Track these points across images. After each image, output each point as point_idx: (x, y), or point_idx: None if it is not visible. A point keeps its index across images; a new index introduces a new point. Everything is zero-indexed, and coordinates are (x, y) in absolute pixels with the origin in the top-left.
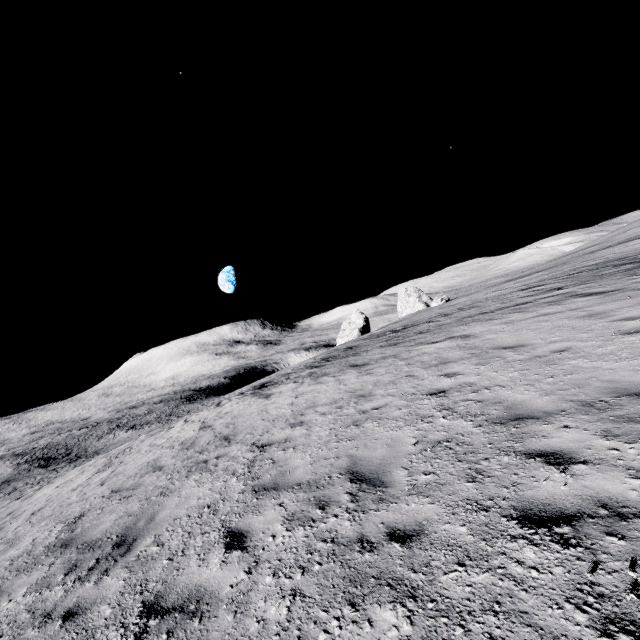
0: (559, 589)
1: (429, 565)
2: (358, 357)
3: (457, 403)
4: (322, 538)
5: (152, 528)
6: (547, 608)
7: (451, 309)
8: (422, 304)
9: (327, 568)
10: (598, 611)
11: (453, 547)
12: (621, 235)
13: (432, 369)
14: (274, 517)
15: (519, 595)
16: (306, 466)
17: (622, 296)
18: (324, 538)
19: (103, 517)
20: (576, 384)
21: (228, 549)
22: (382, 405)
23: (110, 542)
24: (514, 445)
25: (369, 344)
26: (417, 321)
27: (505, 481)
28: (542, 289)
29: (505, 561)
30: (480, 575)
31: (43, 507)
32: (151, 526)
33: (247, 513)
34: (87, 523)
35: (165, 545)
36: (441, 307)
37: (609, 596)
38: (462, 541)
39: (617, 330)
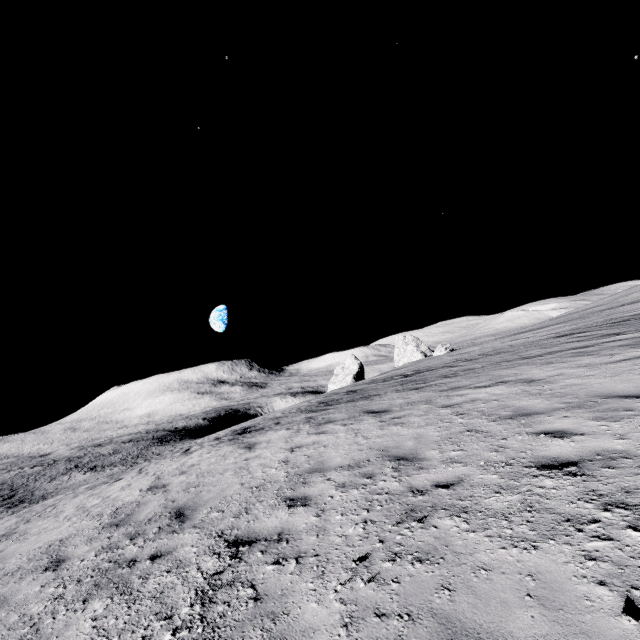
0: None
1: None
2: (370, 401)
3: (636, 493)
4: None
5: None
6: None
7: (469, 355)
8: (420, 354)
9: None
10: None
11: None
12: (625, 297)
13: (510, 422)
14: None
15: None
16: (334, 632)
17: None
18: None
19: None
20: None
21: None
22: (452, 480)
23: None
24: None
25: (378, 388)
26: (430, 366)
27: None
28: (589, 335)
29: None
30: None
31: None
32: None
33: None
34: None
35: None
36: (450, 355)
37: None
38: None
39: None
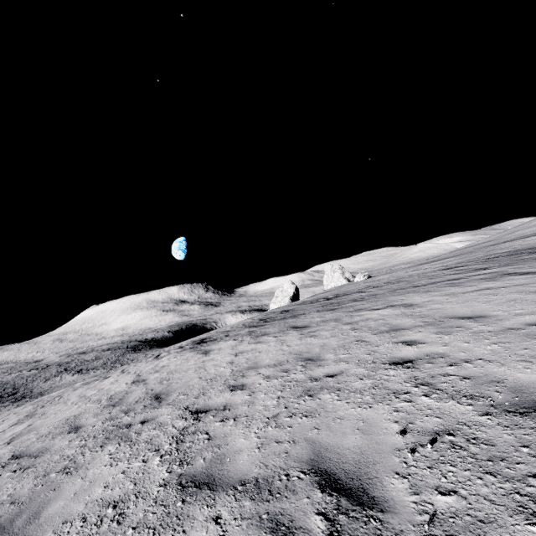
0: None
1: None
2: (297, 319)
3: (436, 377)
4: None
5: (29, 535)
6: None
7: (378, 283)
8: (345, 279)
9: None
10: None
11: None
12: (511, 234)
13: (384, 335)
14: None
15: None
16: (252, 451)
17: None
18: None
19: None
20: None
21: None
22: (337, 372)
23: None
24: None
25: (305, 308)
26: (347, 291)
27: None
28: (466, 269)
29: None
30: None
31: None
32: (30, 530)
33: (165, 530)
34: None
35: None
36: (365, 281)
37: None
38: None
39: None
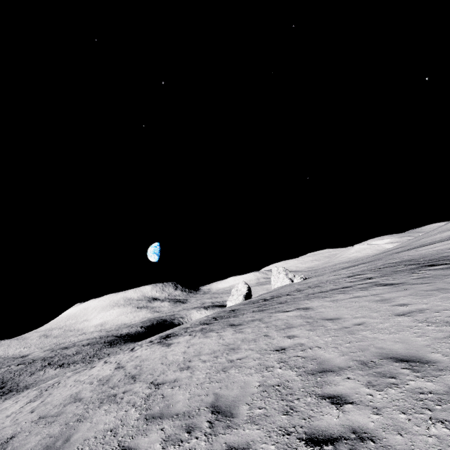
0: None
1: None
2: (236, 318)
3: (290, 358)
4: None
5: (67, 447)
6: None
7: (304, 286)
8: (288, 280)
9: None
10: None
11: None
12: (417, 242)
13: (281, 331)
14: (156, 438)
15: None
16: (185, 401)
17: (402, 288)
18: None
19: (30, 438)
20: (361, 349)
21: None
22: (244, 356)
23: None
24: (316, 390)
25: (246, 308)
26: (281, 293)
27: (305, 414)
28: (361, 277)
29: None
30: None
31: None
32: (66, 445)
33: (138, 435)
34: (16, 443)
35: None
36: (299, 284)
37: None
38: None
39: (393, 312)
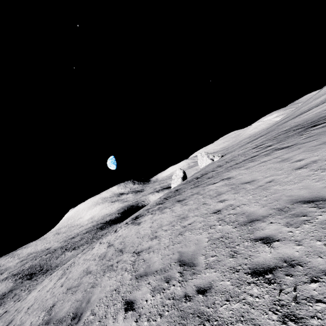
0: (266, 305)
1: (214, 303)
2: (180, 195)
3: (225, 216)
4: (168, 298)
5: (89, 306)
6: (262, 315)
7: (223, 162)
8: (210, 160)
9: (171, 313)
10: (281, 313)
11: (224, 292)
12: (298, 111)
13: (214, 199)
14: (146, 290)
15: (251, 311)
16: (159, 260)
17: (296, 148)
18: (169, 297)
19: (64, 304)
20: (276, 199)
21: (126, 311)
22: (192, 222)
23: (69, 317)
24: (250, 235)
25: (185, 187)
26: (207, 171)
27: (246, 255)
28: (262, 147)
29: (245, 295)
30: (235, 304)
31: (33, 304)
32: (88, 305)
33: (133, 290)
34: (57, 309)
35: (96, 314)
36: (218, 161)
37: (285, 305)
38: (228, 289)
39: (293, 167)
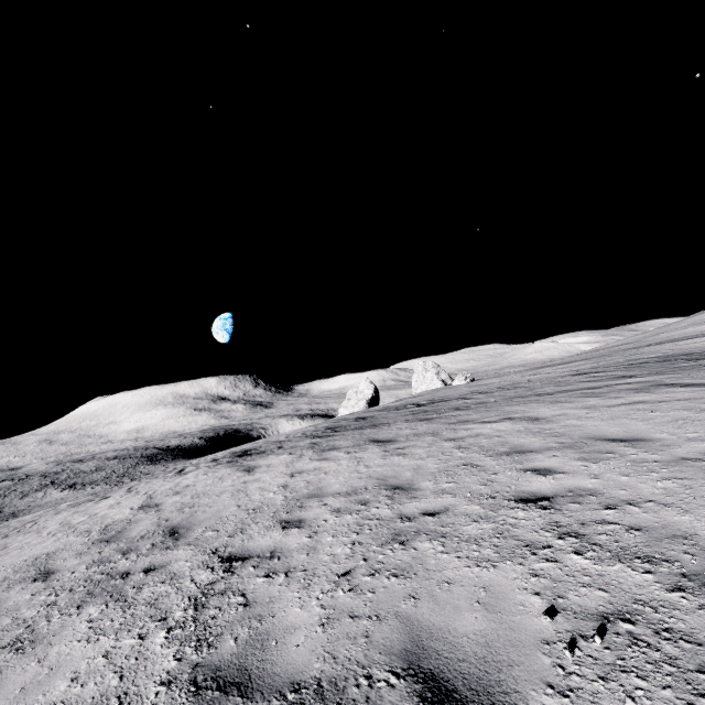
0: None
1: None
2: (378, 430)
3: (588, 525)
4: None
5: None
6: None
7: (486, 388)
8: (440, 382)
9: None
10: None
11: None
12: (654, 337)
13: (504, 458)
14: None
15: None
16: (312, 629)
17: None
18: None
19: None
20: None
21: None
22: (439, 509)
23: None
24: None
25: (389, 416)
26: (445, 396)
27: None
28: (605, 375)
29: None
30: None
31: None
32: None
33: None
34: None
35: None
36: (469, 385)
37: None
38: None
39: None
